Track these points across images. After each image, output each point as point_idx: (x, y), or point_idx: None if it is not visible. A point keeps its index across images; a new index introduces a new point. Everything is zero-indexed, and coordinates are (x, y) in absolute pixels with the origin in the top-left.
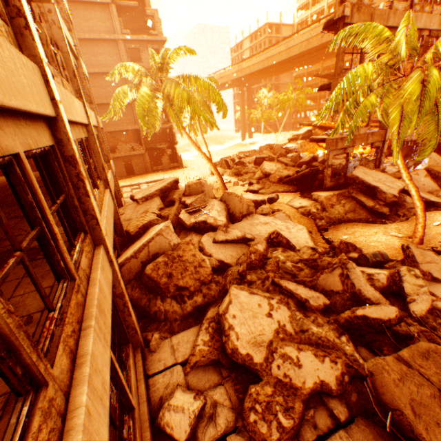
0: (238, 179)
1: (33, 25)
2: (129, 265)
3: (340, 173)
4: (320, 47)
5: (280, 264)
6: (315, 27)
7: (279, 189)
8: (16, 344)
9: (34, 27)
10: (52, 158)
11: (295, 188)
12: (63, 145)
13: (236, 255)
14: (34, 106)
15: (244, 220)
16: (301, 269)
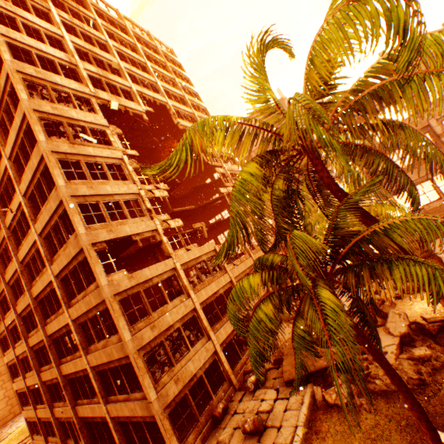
0: None
1: (226, 266)
2: None
3: None
4: None
5: None
6: None
7: None
8: (219, 313)
9: (227, 266)
10: (231, 288)
11: None
12: (233, 284)
13: None
14: (224, 284)
15: None
16: None
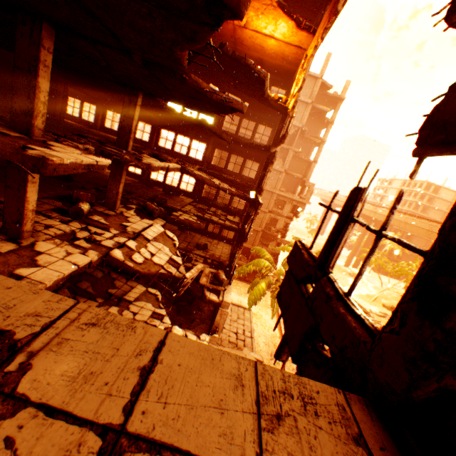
0: None
1: None
2: None
3: None
4: None
5: None
6: None
7: None
8: None
9: None
10: None
11: None
12: None
13: None
14: None
15: None
16: None
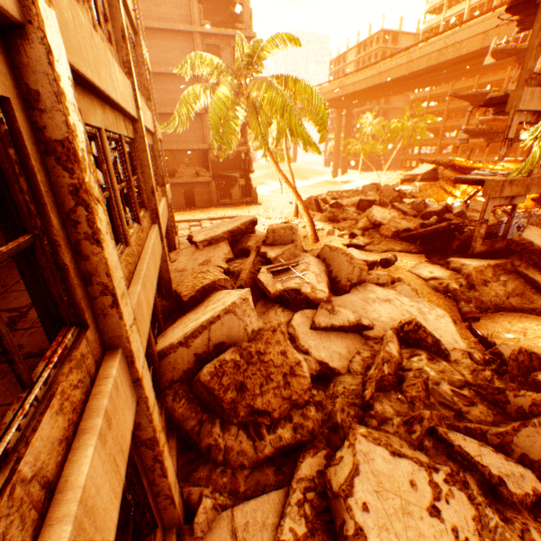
0: (333, 226)
1: None
2: (174, 357)
3: (496, 234)
4: (455, 61)
5: (429, 386)
6: (454, 33)
7: (394, 247)
8: None
9: None
10: None
11: (419, 248)
12: (40, 108)
13: (346, 353)
14: None
15: (353, 292)
16: (471, 403)
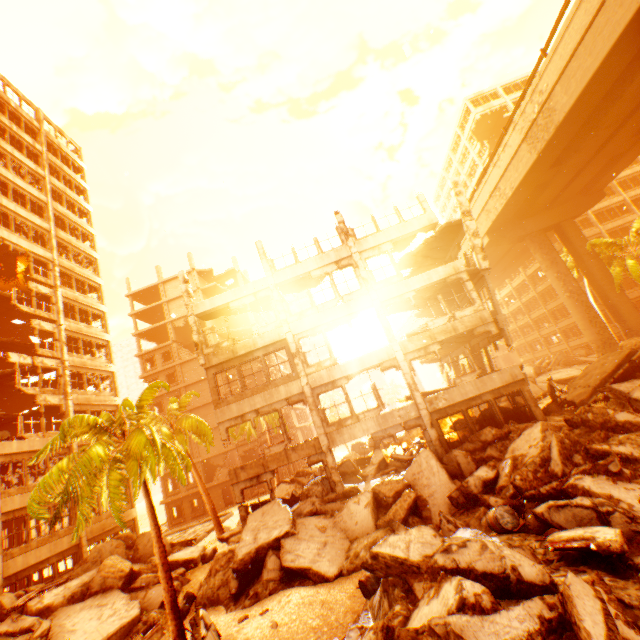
0: None
1: None
2: None
3: None
4: None
5: None
6: None
7: None
8: None
9: None
10: None
11: None
12: None
13: None
14: None
15: (87, 599)
16: None
